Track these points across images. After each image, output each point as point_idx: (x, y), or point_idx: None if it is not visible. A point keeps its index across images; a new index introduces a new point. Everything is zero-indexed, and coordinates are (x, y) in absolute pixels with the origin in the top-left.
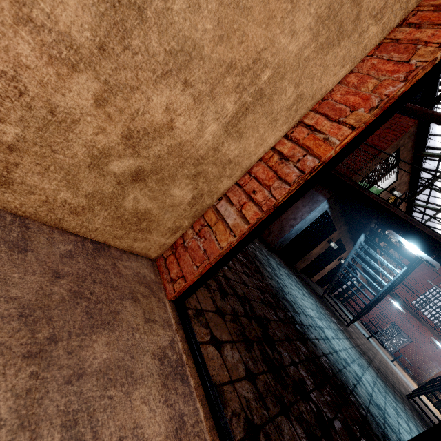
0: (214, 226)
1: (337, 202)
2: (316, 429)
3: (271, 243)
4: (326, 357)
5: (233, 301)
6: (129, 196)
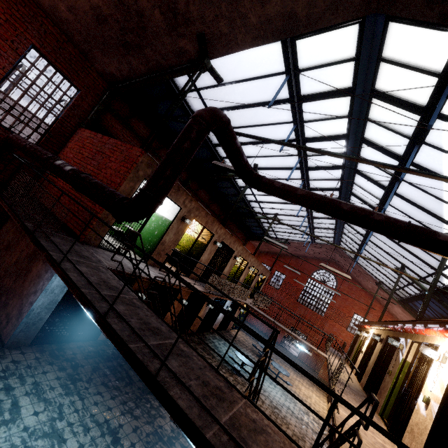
0: None
1: None
2: None
3: (6, 338)
4: None
5: None
6: None
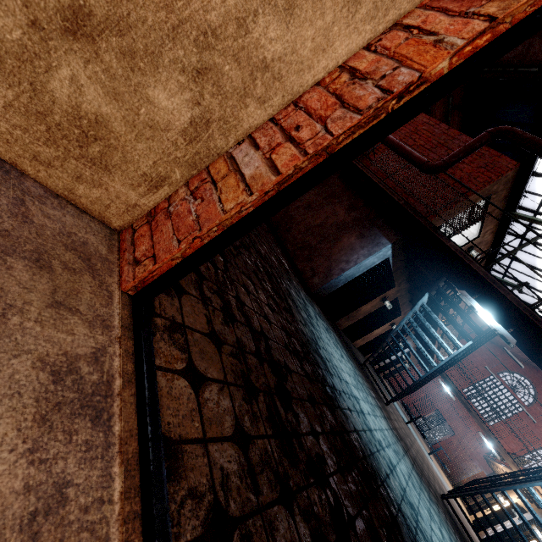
0: (221, 181)
1: (403, 250)
2: (330, 530)
3: (312, 287)
4: (357, 434)
5: (242, 331)
6: (60, 68)
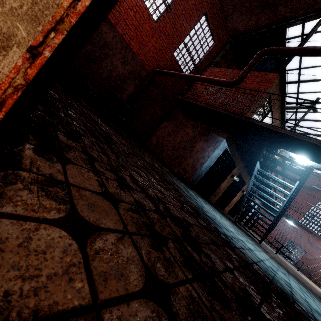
0: None
1: (233, 141)
2: None
3: (187, 180)
4: (257, 265)
5: (139, 195)
6: None
